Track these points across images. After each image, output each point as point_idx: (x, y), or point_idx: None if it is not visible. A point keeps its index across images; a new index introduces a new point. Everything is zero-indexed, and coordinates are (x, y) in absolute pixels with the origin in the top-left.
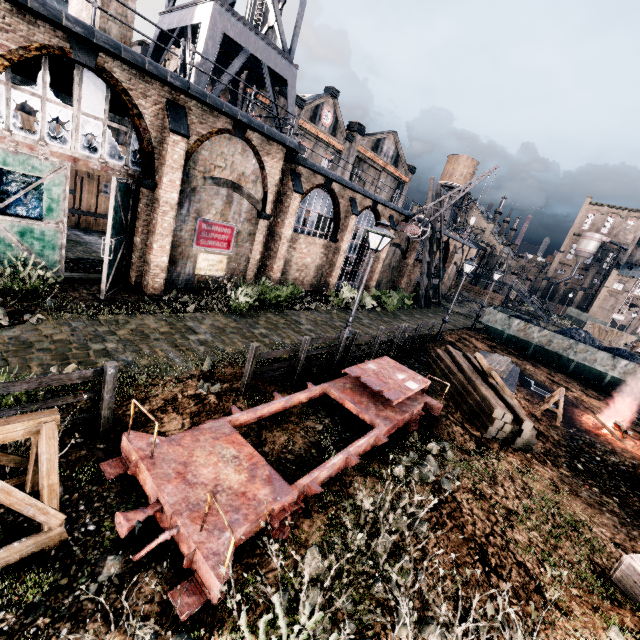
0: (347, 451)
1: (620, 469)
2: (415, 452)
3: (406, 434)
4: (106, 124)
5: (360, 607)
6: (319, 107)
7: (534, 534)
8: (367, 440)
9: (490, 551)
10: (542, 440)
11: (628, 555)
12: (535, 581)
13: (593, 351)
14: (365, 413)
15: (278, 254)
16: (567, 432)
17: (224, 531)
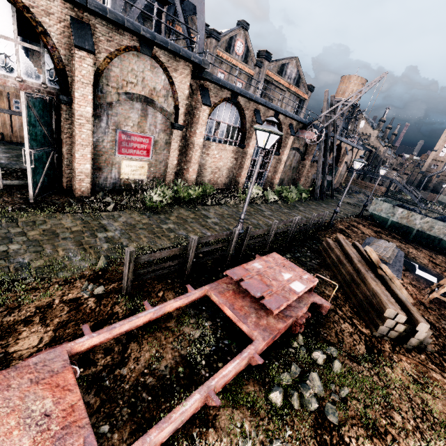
0: (207, 386)
1: None
2: (298, 363)
3: (290, 337)
4: (17, 44)
5: None
6: (233, 39)
7: None
8: (237, 365)
9: None
10: (434, 334)
11: None
12: None
13: None
14: (243, 323)
15: (192, 159)
16: None
17: None
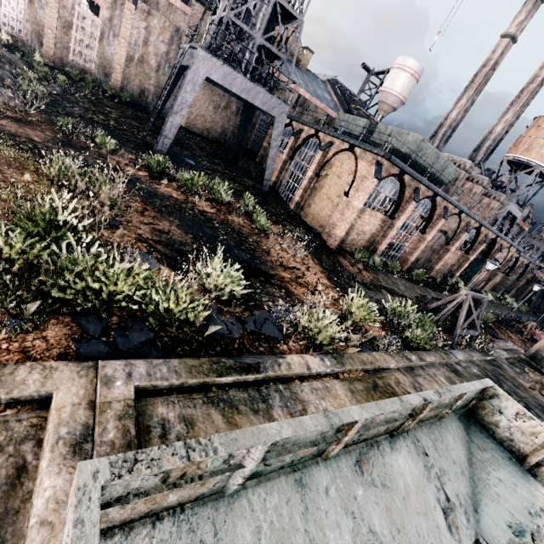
0: None
1: None
2: None
3: None
4: (484, 248)
5: None
6: None
7: None
8: None
9: None
10: None
11: None
12: None
13: None
14: None
15: (492, 280)
16: None
17: None
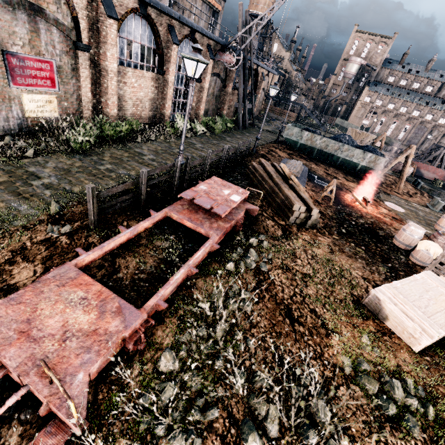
0: (187, 265)
1: (365, 227)
2: (241, 247)
3: (234, 234)
4: None
5: (205, 391)
6: None
7: (319, 287)
8: (203, 251)
9: (294, 308)
10: (322, 218)
11: (374, 289)
12: (321, 319)
13: (352, 149)
14: (201, 228)
15: (109, 90)
16: (336, 209)
17: (76, 375)
